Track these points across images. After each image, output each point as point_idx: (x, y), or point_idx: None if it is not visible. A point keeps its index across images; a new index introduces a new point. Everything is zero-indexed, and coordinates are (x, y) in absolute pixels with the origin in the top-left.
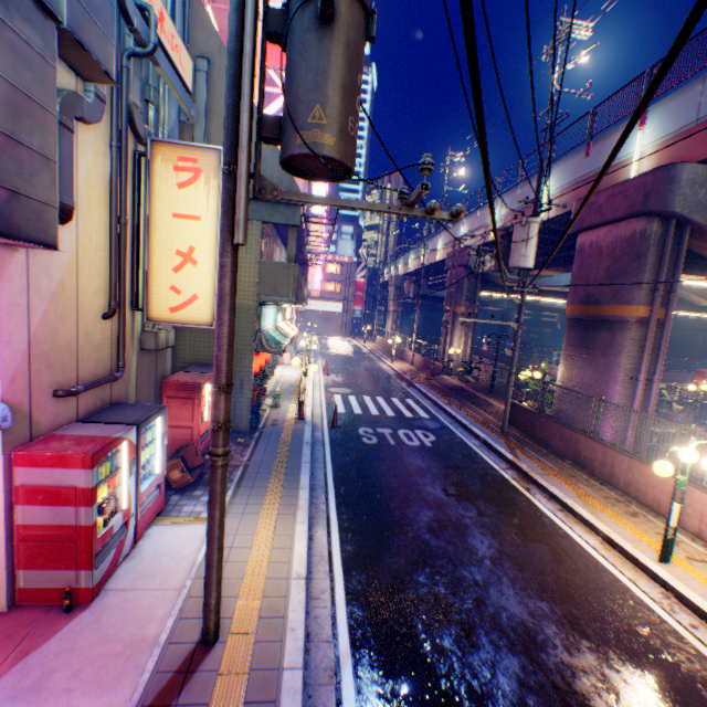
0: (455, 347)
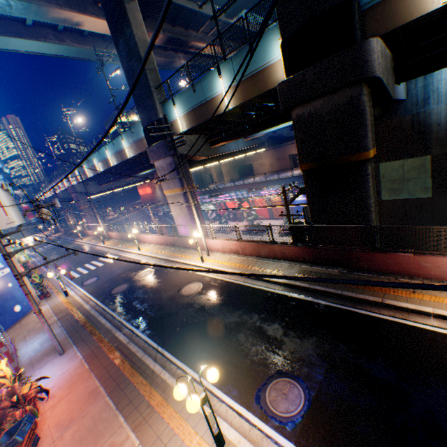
0: (72, 221)
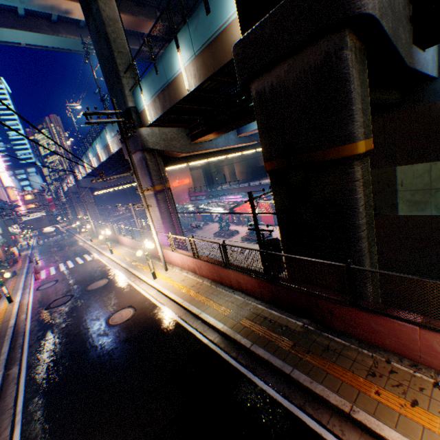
0: (82, 215)
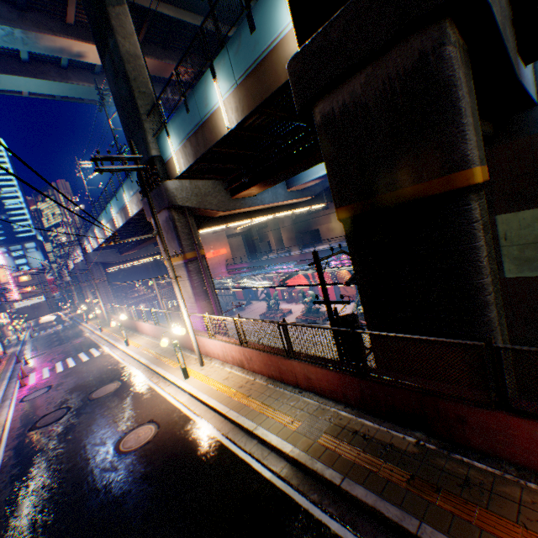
0: (91, 298)
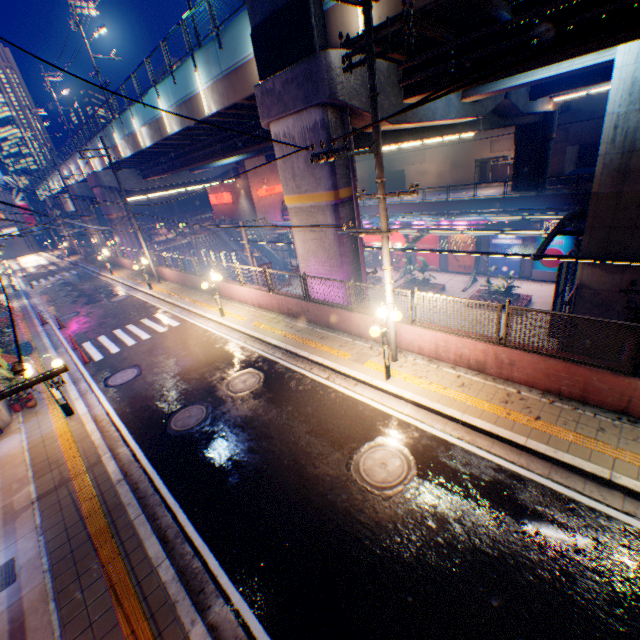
0: (97, 239)
